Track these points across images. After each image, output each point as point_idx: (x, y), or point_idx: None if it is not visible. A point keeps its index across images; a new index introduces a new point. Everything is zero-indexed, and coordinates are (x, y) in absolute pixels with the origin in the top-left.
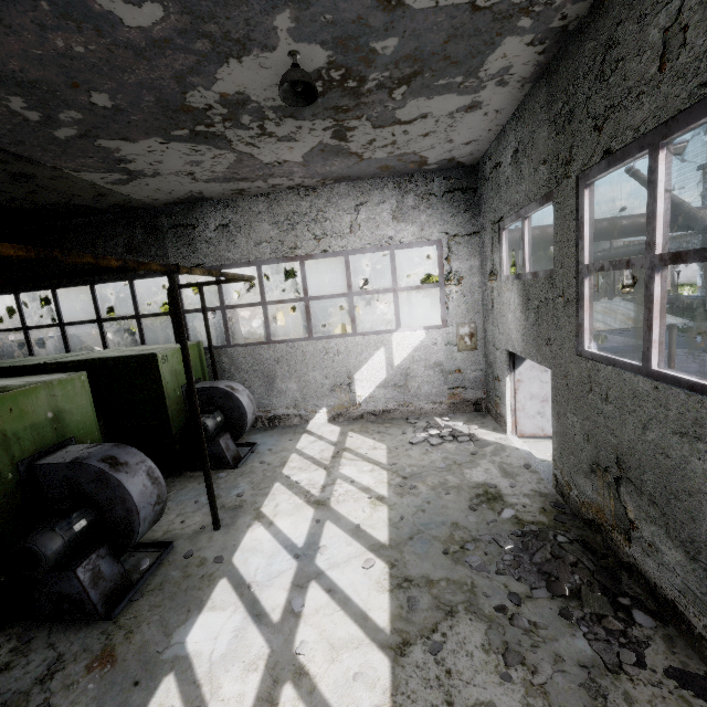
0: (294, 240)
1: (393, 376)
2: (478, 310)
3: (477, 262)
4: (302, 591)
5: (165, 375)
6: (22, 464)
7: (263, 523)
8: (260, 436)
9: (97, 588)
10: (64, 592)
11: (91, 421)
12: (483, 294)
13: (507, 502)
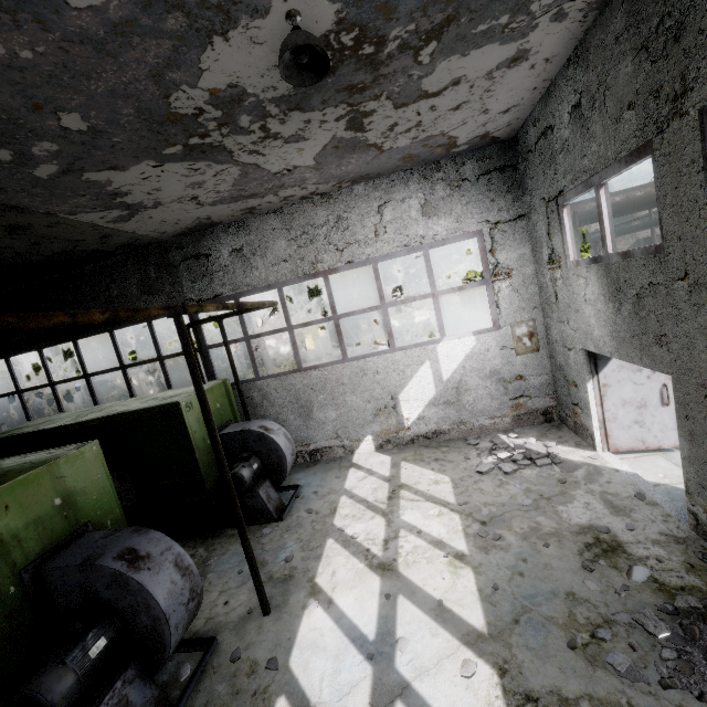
0: (314, 254)
1: (444, 391)
2: (536, 305)
3: (528, 249)
4: None
5: (191, 424)
6: (26, 571)
7: (320, 601)
8: (302, 476)
9: None
10: None
11: (109, 497)
12: (539, 286)
13: (632, 554)
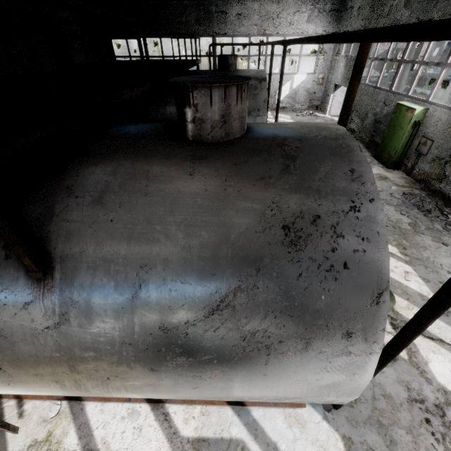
0: (266, 26)
1: (291, 93)
2: (328, 68)
3: (333, 46)
4: None
5: None
6: None
7: None
8: None
9: None
10: None
11: None
12: (331, 61)
13: None
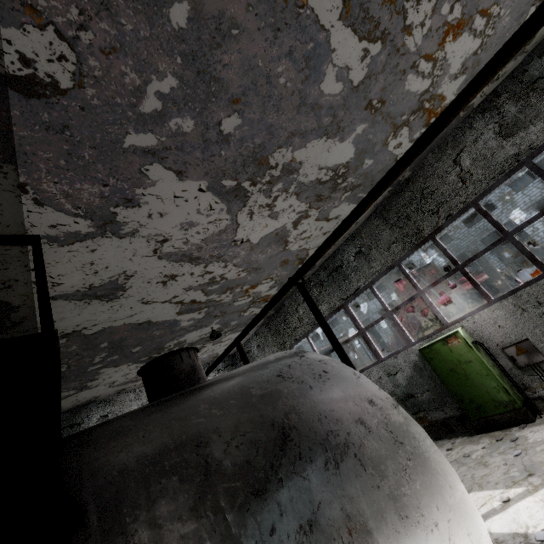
0: None
1: None
2: None
3: None
4: None
5: None
6: None
7: None
8: None
9: None
10: None
11: None
12: None
13: None
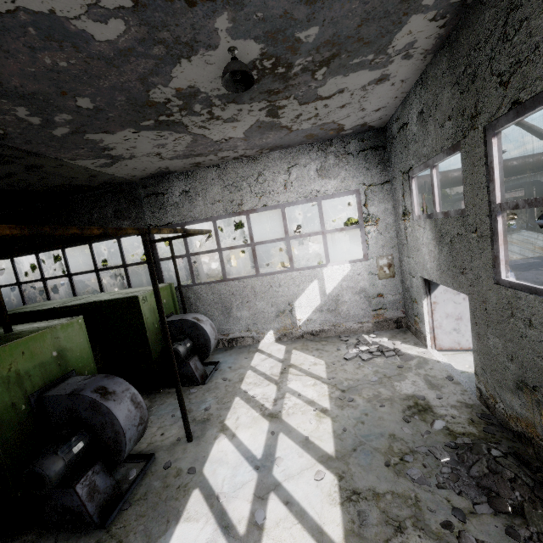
0: (240, 198)
1: (326, 302)
2: (394, 245)
3: (390, 205)
4: (263, 503)
5: (145, 312)
6: (33, 396)
7: (227, 435)
8: (221, 356)
9: (93, 500)
10: (67, 505)
11: (87, 355)
12: (397, 231)
13: (437, 413)
